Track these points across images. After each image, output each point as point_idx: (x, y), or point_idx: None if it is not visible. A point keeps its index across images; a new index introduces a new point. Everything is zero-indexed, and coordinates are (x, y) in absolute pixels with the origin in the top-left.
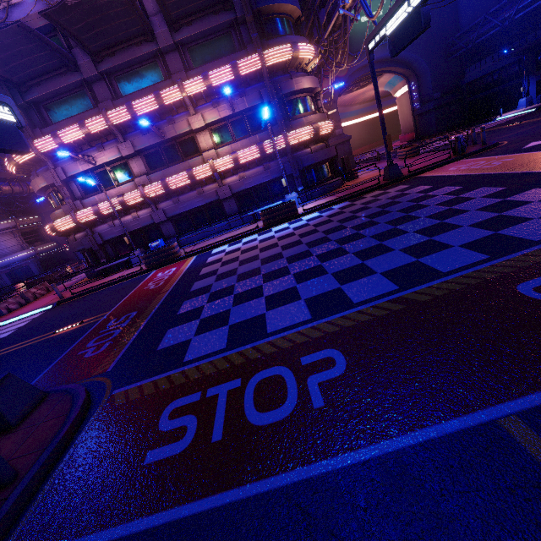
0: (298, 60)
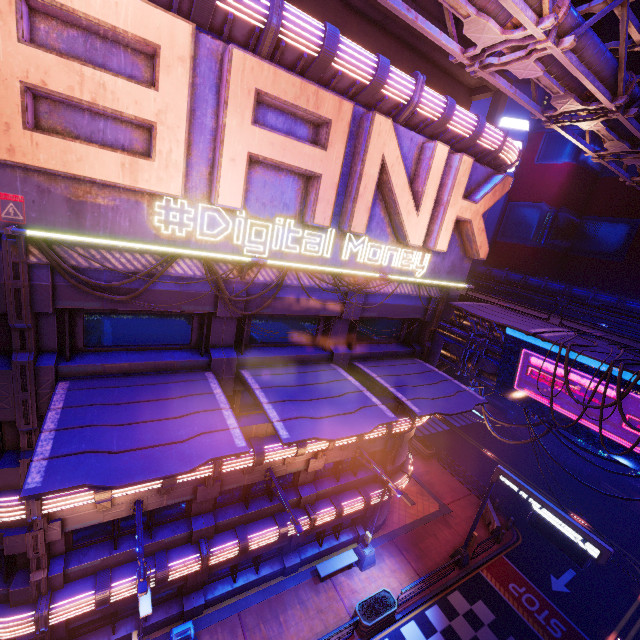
0: None
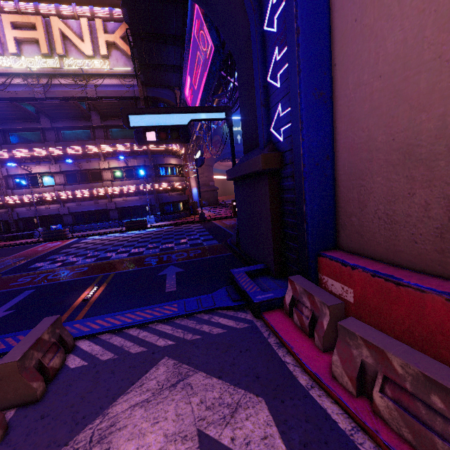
0: (170, 150)
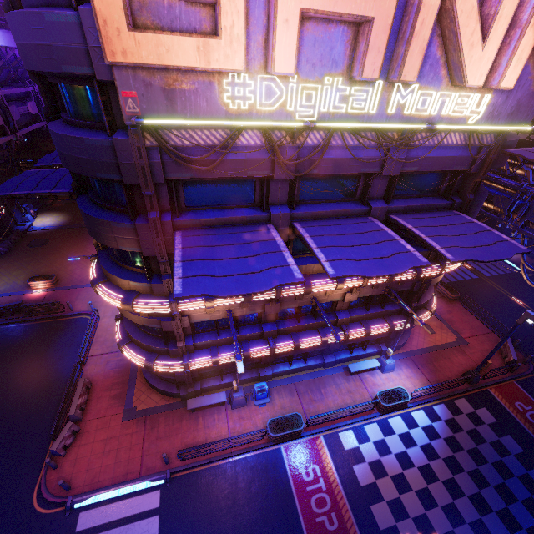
0: None
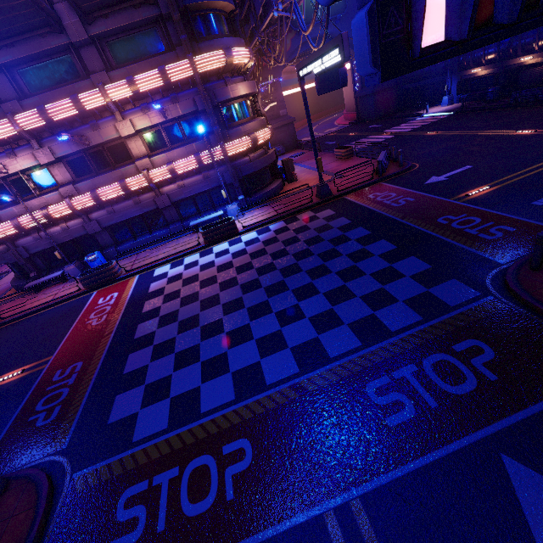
0: (233, 65)
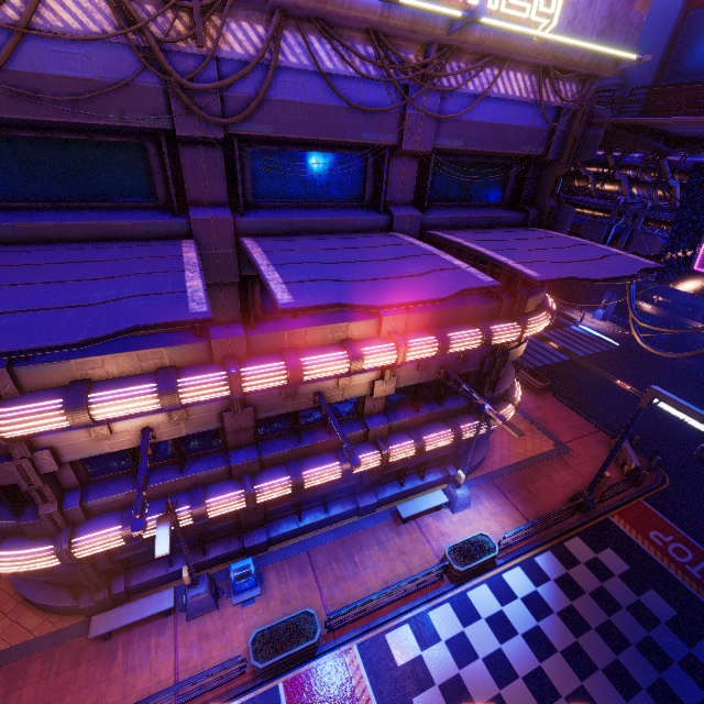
0: None
